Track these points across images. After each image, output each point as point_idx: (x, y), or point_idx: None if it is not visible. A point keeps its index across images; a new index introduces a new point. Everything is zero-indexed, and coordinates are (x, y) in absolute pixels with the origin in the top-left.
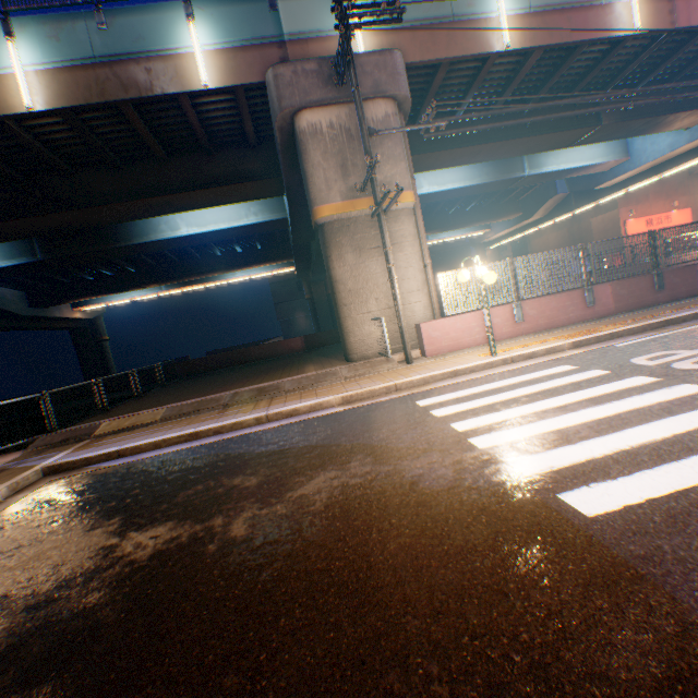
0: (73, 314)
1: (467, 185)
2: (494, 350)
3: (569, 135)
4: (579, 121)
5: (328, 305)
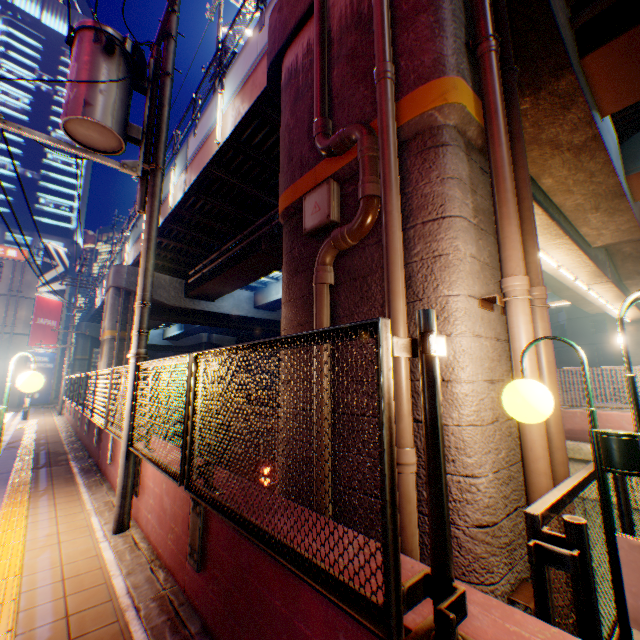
0: None
1: None
2: (24, 417)
3: (258, 260)
4: (250, 250)
5: None
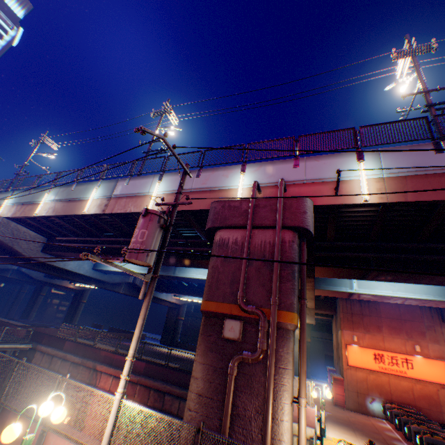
0: (68, 284)
1: (141, 272)
2: None
3: None
4: None
5: (174, 325)
